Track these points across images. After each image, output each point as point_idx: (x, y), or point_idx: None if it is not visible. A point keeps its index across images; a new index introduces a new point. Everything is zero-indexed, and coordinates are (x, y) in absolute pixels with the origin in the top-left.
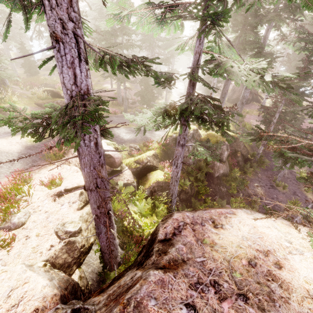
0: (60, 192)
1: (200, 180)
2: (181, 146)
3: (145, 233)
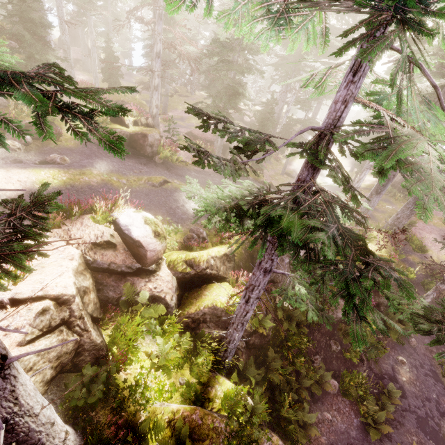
0: (1, 302)
1: (295, 323)
2: (263, 272)
3: (149, 405)
